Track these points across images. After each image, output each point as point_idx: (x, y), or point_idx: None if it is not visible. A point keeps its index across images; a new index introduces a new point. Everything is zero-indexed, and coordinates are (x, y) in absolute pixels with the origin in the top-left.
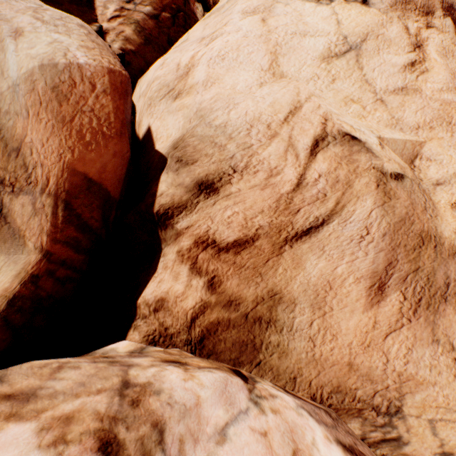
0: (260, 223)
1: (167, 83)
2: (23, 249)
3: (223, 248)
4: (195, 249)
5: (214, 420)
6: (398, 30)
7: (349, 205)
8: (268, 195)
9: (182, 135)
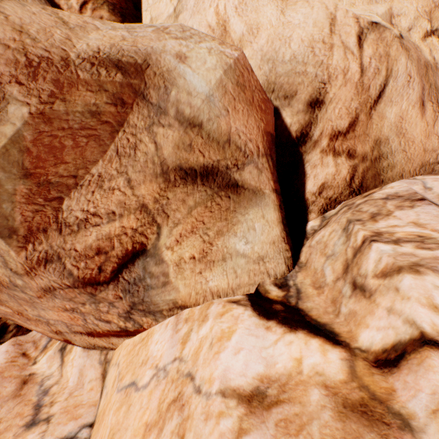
0: (354, 107)
1: None
2: (264, 197)
3: (345, 132)
4: (331, 143)
5: (417, 189)
6: None
7: (393, 68)
8: (349, 88)
9: (263, 81)
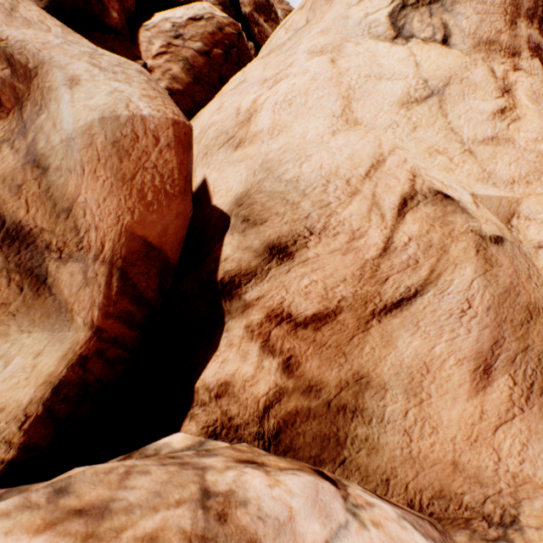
0: (342, 293)
1: (225, 129)
2: (70, 325)
3: (300, 323)
4: (267, 323)
5: (310, 537)
6: (483, 73)
7: (446, 274)
8: (350, 261)
9: (245, 189)
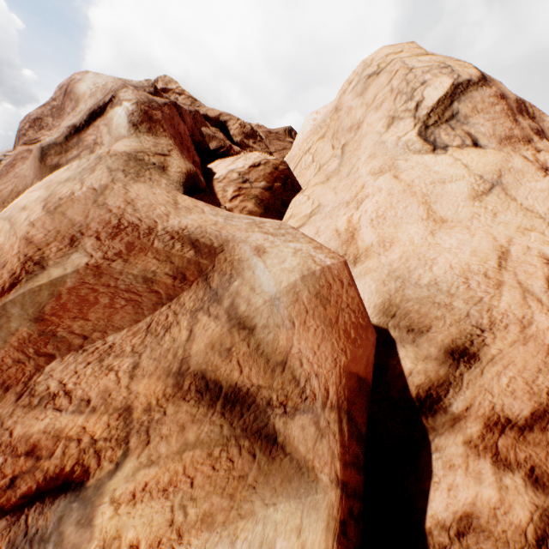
0: (545, 384)
1: (333, 249)
2: (315, 485)
3: (523, 426)
4: (488, 434)
5: None
6: (520, 160)
7: None
8: (533, 349)
9: (383, 299)
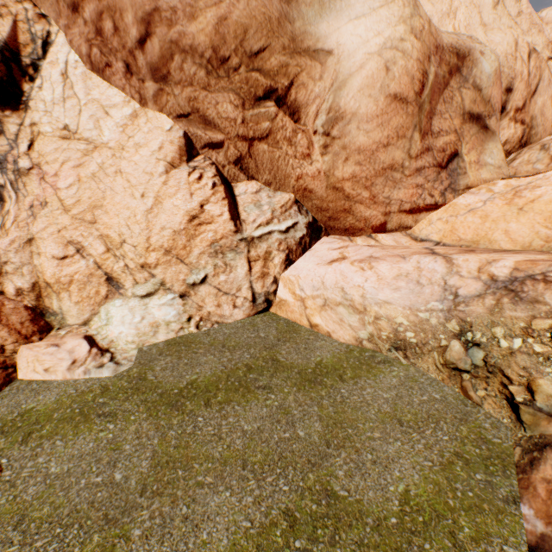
0: (524, 95)
1: None
2: (495, 137)
3: (520, 109)
4: (514, 114)
5: None
6: None
7: (542, 75)
8: (522, 84)
9: None
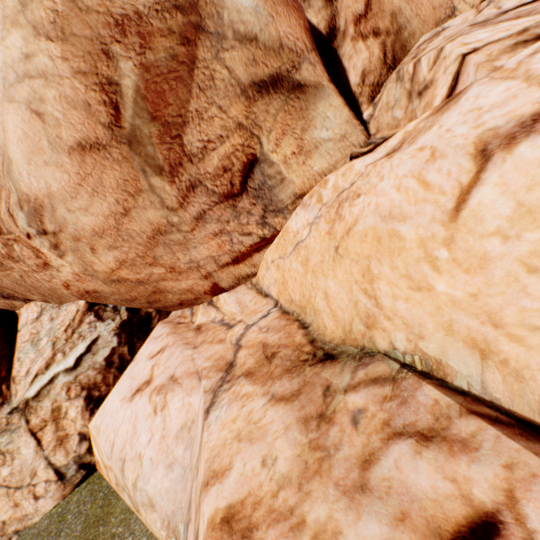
0: None
1: None
2: (324, 89)
3: (365, 14)
4: (356, 28)
5: None
6: None
7: None
8: None
9: None
